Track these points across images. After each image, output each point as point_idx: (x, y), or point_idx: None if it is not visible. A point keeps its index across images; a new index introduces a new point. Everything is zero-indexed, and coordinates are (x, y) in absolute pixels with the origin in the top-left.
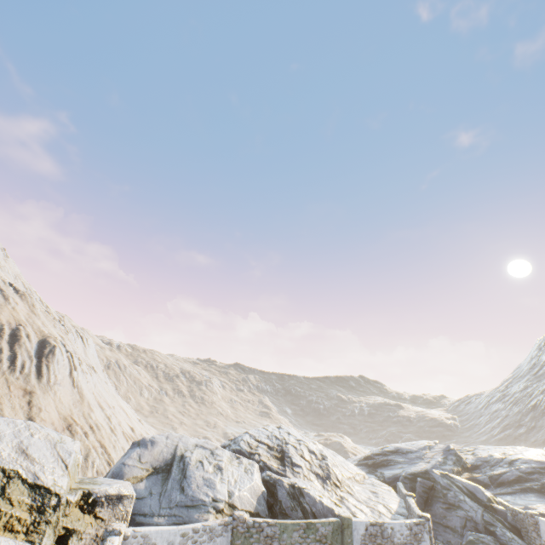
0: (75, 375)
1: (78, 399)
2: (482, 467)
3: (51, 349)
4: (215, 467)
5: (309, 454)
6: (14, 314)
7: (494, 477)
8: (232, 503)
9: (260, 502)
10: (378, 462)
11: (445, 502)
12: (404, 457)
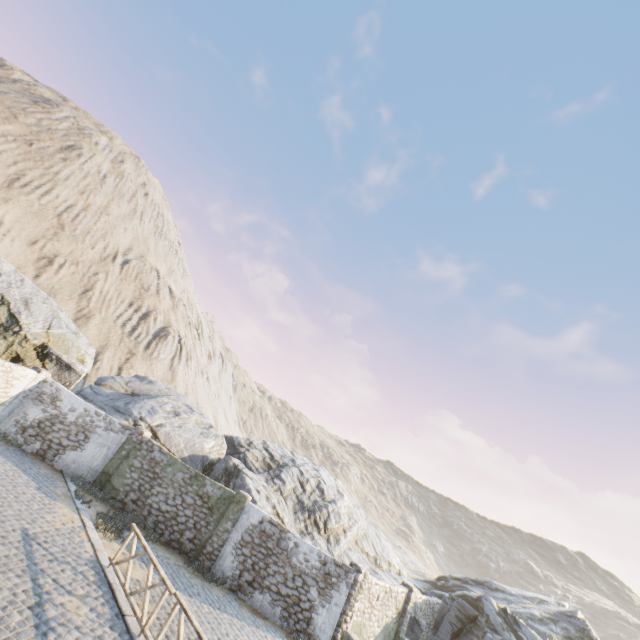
0: (176, 361)
1: (168, 379)
2: None
3: (166, 334)
4: (175, 412)
5: (314, 488)
6: (157, 304)
7: None
8: (156, 431)
9: (193, 460)
10: (448, 585)
11: None
12: (486, 592)
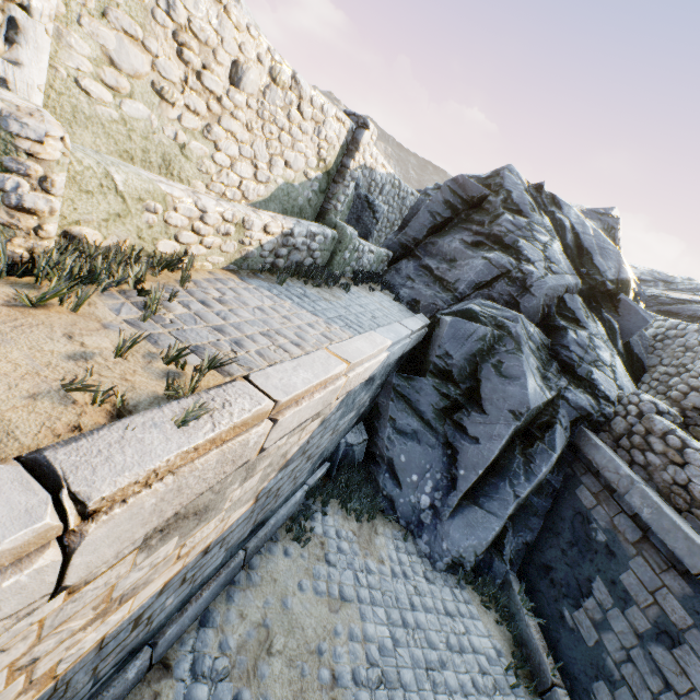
0: None
1: None
2: (647, 285)
3: None
4: None
5: None
6: None
7: (662, 300)
8: None
9: None
10: None
11: (482, 233)
12: None
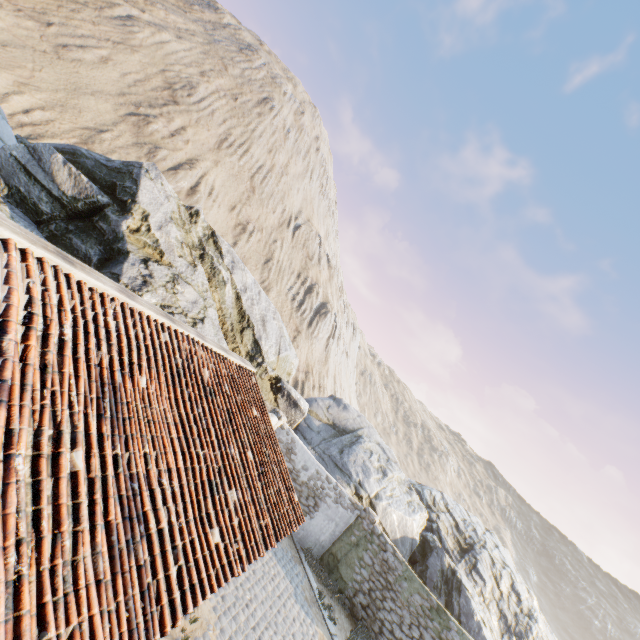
0: (330, 342)
1: (323, 361)
2: None
3: (325, 312)
4: (381, 468)
5: (509, 588)
6: (318, 275)
7: None
8: (374, 505)
9: (403, 542)
10: None
11: None
12: None
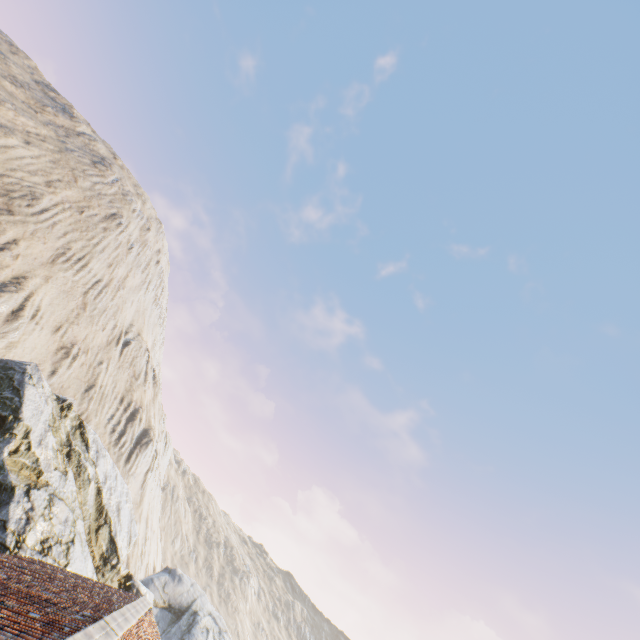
0: (149, 475)
1: (137, 502)
2: None
3: (148, 441)
4: None
5: None
6: (143, 396)
7: None
8: None
9: None
10: None
11: None
12: None
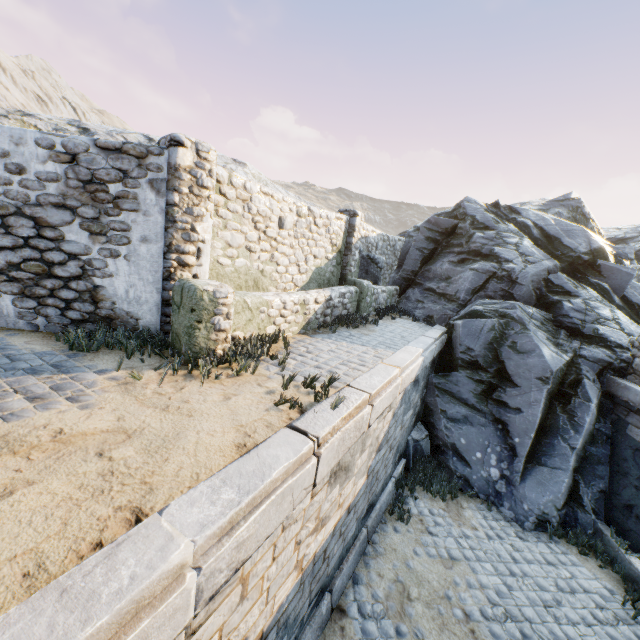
0: None
1: None
2: (635, 240)
3: None
4: None
5: None
6: None
7: None
8: None
9: None
10: None
11: (463, 252)
12: None
